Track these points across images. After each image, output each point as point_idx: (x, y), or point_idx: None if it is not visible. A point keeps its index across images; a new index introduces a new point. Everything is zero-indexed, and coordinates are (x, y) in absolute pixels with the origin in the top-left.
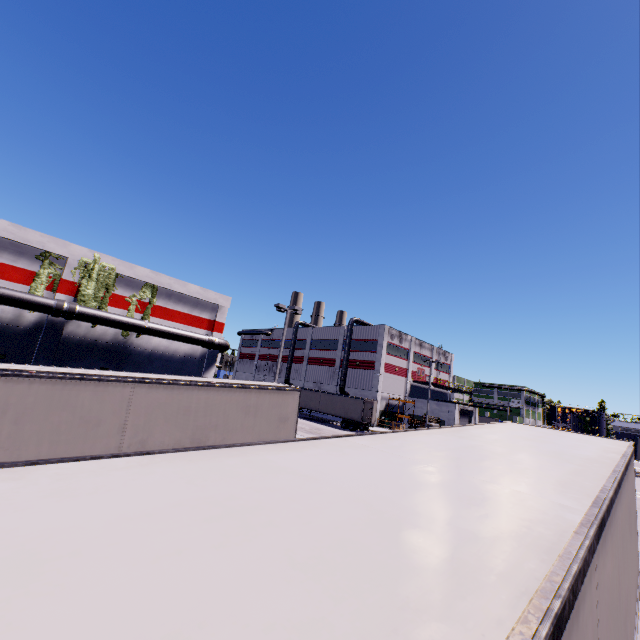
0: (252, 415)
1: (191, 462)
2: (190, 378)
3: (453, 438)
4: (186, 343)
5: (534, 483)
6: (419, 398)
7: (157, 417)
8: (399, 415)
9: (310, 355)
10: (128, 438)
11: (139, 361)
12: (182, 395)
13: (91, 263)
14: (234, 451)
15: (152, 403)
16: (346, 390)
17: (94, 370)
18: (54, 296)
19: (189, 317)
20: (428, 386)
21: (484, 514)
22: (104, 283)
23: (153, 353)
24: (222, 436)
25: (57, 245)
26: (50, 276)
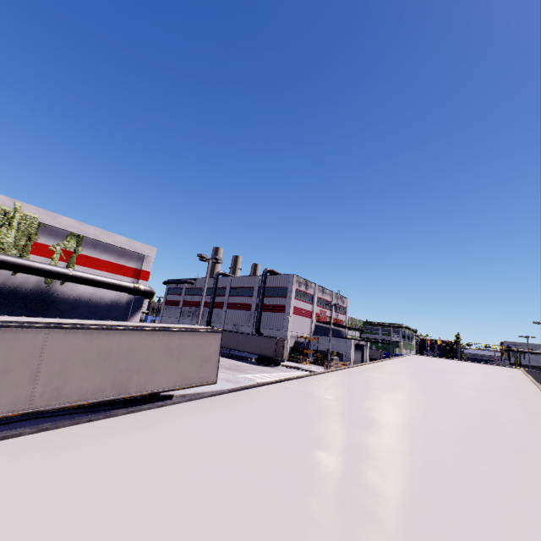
0: (175, 356)
1: (54, 454)
2: (112, 322)
3: (385, 375)
4: (112, 290)
5: (517, 433)
6: (322, 336)
7: (75, 363)
8: (306, 350)
9: (229, 301)
10: (41, 386)
11: (63, 308)
12: (102, 339)
13: (11, 211)
14: (138, 419)
15: (69, 349)
16: (261, 331)
17: (4, 316)
18: None
19: (115, 266)
20: (329, 325)
21: (540, 516)
22: (26, 232)
23: (78, 300)
24: (145, 378)
25: None
26: None
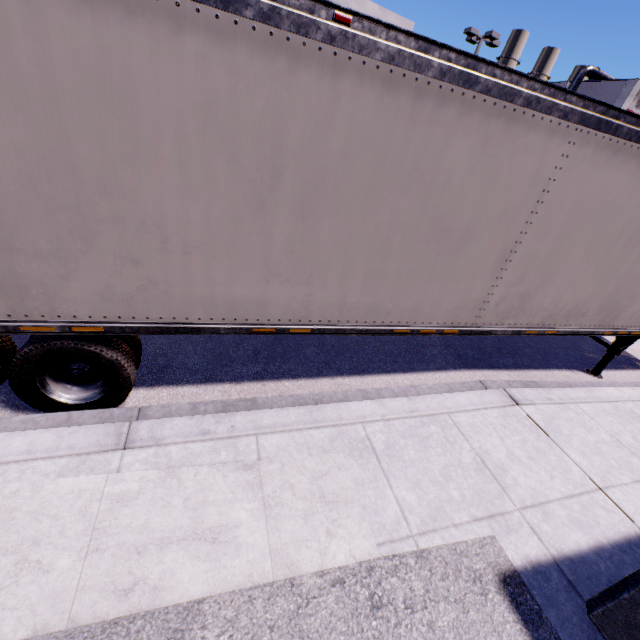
0: None
1: None
2: None
3: None
4: None
5: None
6: None
7: None
8: None
9: None
10: None
11: None
12: None
13: None
14: None
15: None
16: None
17: None
18: None
19: None
20: None
21: None
22: None
23: None
24: None
25: None
26: None
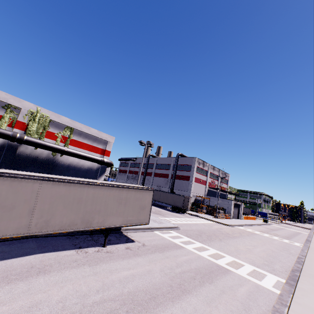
0: (123, 204)
1: None
2: (84, 179)
3: None
4: (88, 161)
5: None
6: (212, 196)
7: (58, 204)
8: (201, 205)
9: (155, 172)
10: (35, 219)
11: (61, 170)
12: (76, 190)
13: (35, 112)
14: None
15: (54, 195)
16: (174, 191)
17: (19, 171)
18: (12, 130)
19: (91, 147)
20: (216, 190)
21: None
22: (42, 124)
23: (70, 166)
24: (103, 218)
25: (15, 100)
26: (10, 118)
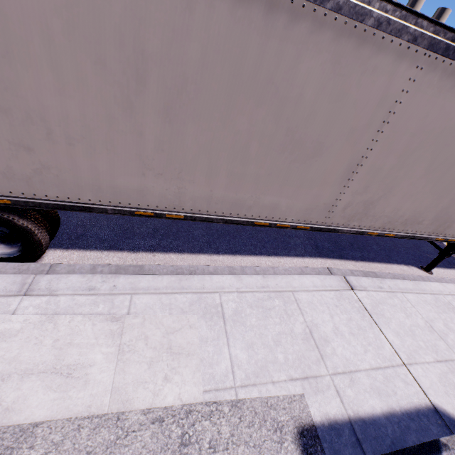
0: None
1: None
2: None
3: None
4: None
5: None
6: None
7: None
8: None
9: None
10: None
11: None
12: None
13: None
14: None
15: None
16: None
17: None
18: None
19: None
20: None
21: None
22: None
23: None
24: None
25: None
26: None
